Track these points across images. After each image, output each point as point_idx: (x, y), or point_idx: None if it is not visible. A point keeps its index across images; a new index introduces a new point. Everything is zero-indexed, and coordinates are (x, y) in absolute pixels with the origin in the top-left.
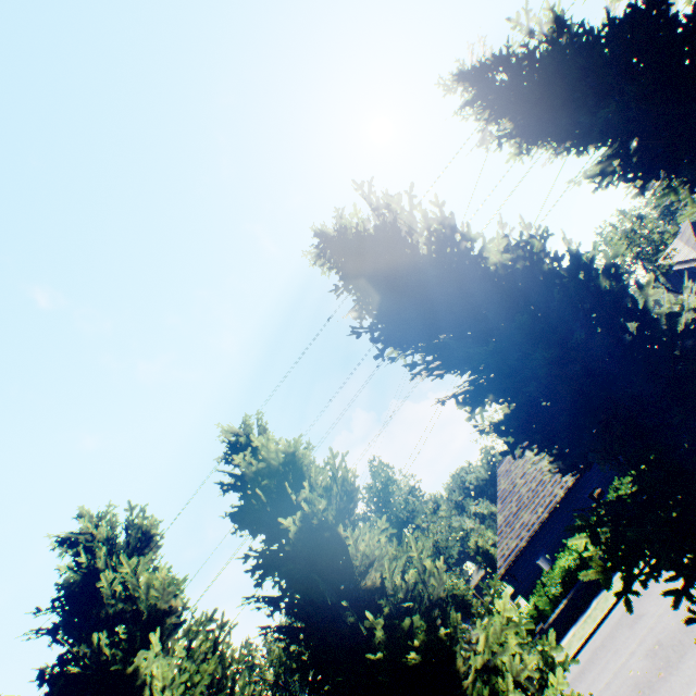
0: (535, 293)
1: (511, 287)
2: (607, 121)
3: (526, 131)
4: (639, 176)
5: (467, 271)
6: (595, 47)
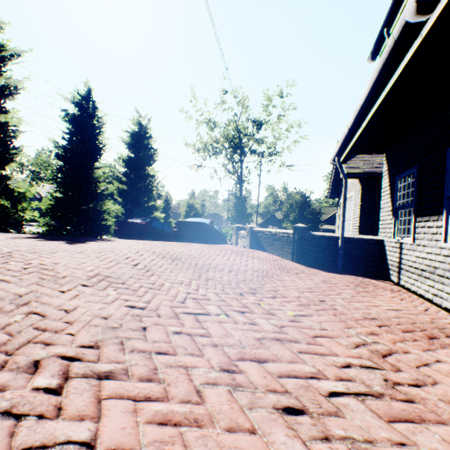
0: (2, 138)
1: (1, 129)
2: (74, 146)
3: (71, 120)
4: (59, 159)
5: (1, 110)
6: (96, 138)
